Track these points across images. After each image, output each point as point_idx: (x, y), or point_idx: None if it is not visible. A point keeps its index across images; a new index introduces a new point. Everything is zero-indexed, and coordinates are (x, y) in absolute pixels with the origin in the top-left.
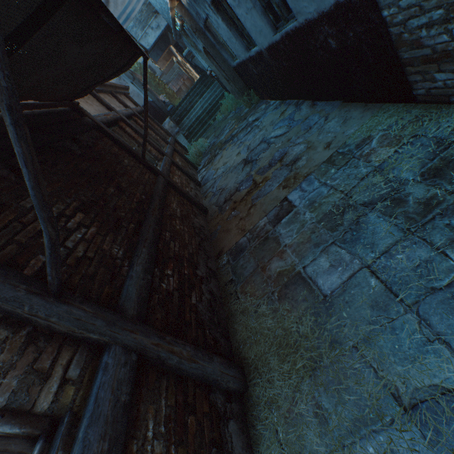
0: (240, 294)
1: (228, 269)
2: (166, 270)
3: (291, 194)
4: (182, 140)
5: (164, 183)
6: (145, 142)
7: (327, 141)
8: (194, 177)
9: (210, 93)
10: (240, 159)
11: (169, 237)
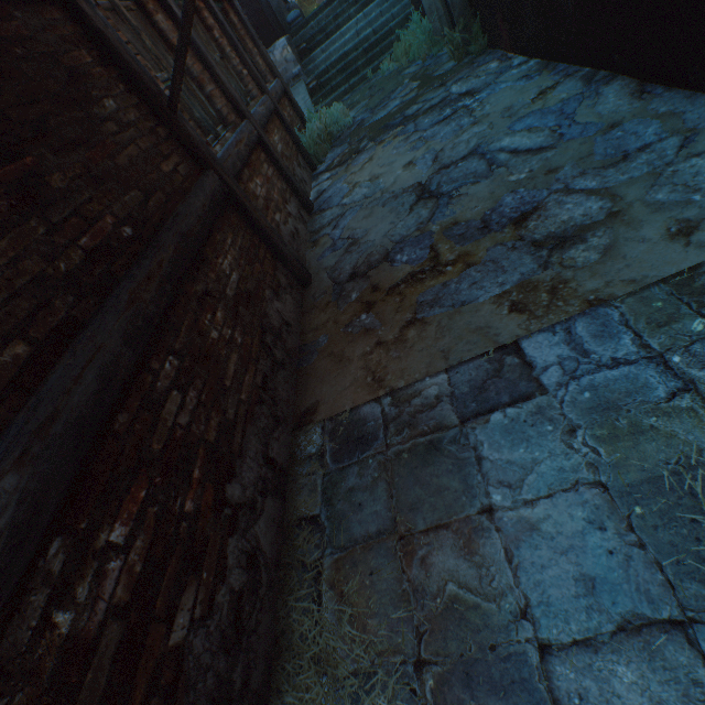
0: (326, 587)
1: (315, 476)
2: (105, 530)
3: (534, 338)
4: (302, 97)
5: (217, 194)
6: (180, 61)
7: (682, 215)
8: (302, 189)
9: (381, 6)
10: (412, 179)
11: (172, 378)
